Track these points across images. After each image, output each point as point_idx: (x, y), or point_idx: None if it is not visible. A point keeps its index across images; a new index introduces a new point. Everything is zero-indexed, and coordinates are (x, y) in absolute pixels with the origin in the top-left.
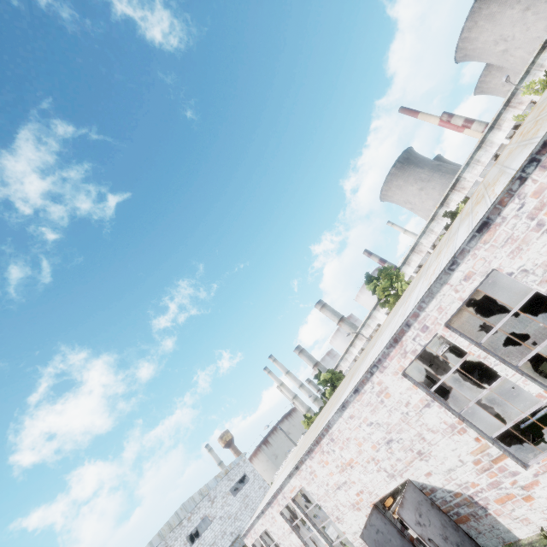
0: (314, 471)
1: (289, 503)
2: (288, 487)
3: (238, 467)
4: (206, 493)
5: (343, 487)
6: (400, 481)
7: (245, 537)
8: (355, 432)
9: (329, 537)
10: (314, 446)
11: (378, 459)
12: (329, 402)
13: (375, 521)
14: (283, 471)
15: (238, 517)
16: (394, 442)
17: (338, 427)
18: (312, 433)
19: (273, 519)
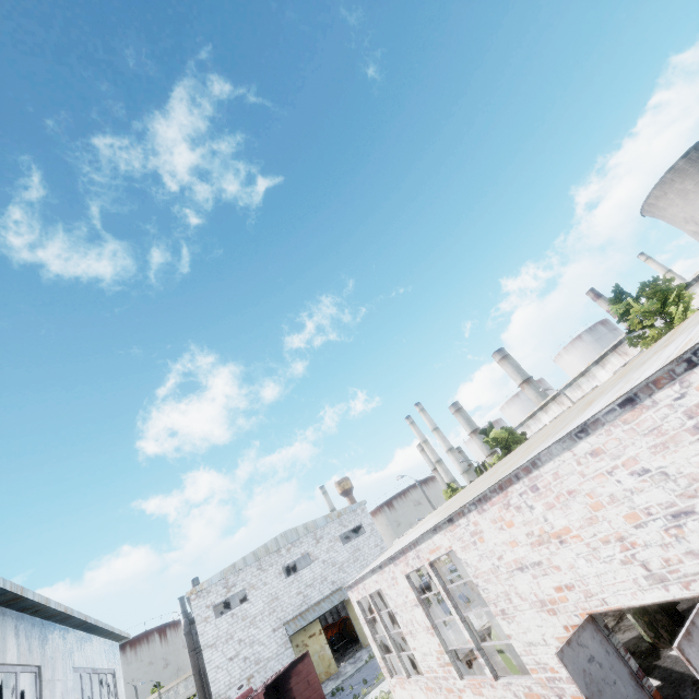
0: (481, 532)
1: (419, 569)
2: (427, 545)
3: (353, 515)
4: (312, 530)
5: (530, 570)
6: (677, 594)
7: (350, 589)
8: (593, 483)
9: (477, 632)
10: (493, 493)
11: (633, 541)
12: (516, 451)
13: (589, 642)
14: (417, 528)
15: (343, 568)
16: (696, 517)
17: (556, 469)
18: (482, 482)
19: (394, 580)
